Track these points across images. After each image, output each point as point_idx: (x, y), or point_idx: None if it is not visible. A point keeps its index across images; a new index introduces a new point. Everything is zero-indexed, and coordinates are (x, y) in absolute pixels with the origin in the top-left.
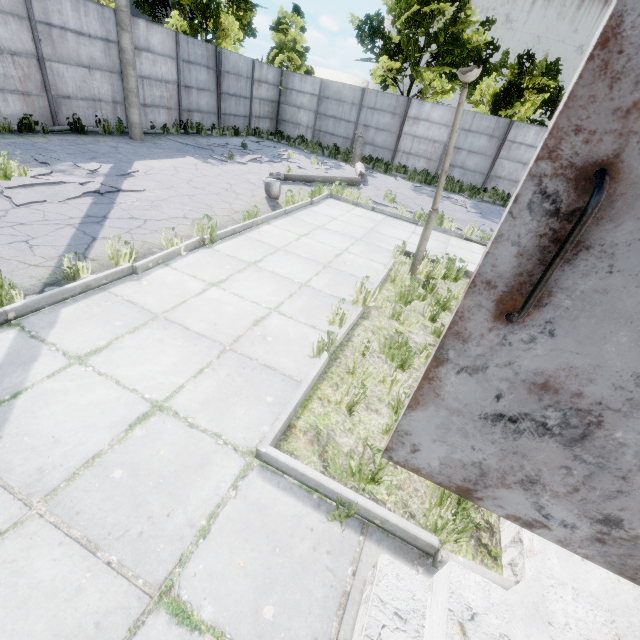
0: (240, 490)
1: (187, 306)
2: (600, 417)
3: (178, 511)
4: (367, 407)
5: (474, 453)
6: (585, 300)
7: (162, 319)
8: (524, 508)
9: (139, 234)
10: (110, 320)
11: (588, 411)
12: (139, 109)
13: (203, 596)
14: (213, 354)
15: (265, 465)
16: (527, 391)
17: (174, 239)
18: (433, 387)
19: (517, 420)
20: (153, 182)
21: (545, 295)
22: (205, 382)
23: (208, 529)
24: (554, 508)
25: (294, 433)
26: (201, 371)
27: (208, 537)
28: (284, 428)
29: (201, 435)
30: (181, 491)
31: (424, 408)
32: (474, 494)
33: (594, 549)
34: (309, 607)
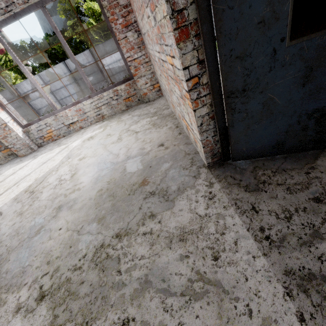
0: None
1: None
2: None
3: None
4: None
5: None
6: None
7: None
8: None
9: None
10: None
11: None
12: None
13: None
14: None
15: None
16: None
17: None
18: None
19: None
20: None
21: None
22: None
23: None
24: None
25: None
26: None
27: None
28: None
29: None
30: None
31: None
32: None
33: None
34: None
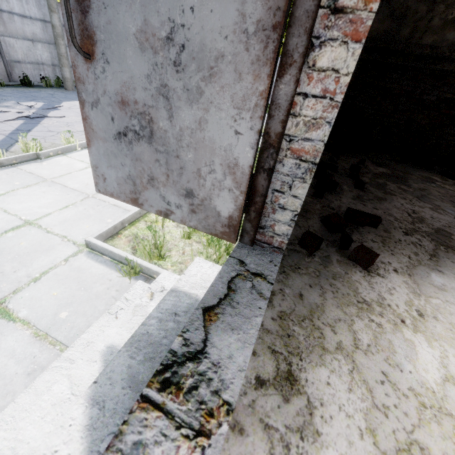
0: (69, 262)
1: (70, 175)
2: (150, 115)
3: (22, 270)
4: (177, 226)
5: (124, 168)
6: (107, 32)
7: (49, 181)
8: (159, 202)
9: (51, 139)
10: (12, 181)
11: (144, 113)
12: (69, 68)
13: (23, 307)
14: (79, 199)
15: (92, 251)
16: (119, 109)
17: (70, 139)
18: (89, 125)
19: (126, 134)
20: (72, 113)
21: (94, 35)
22: (67, 212)
23: (39, 278)
24: (168, 195)
25: (119, 237)
26: (66, 207)
27: (38, 282)
28: (111, 233)
29: (53, 236)
30: (28, 261)
31: (93, 143)
32: (139, 202)
33: (195, 219)
34: (92, 313)
